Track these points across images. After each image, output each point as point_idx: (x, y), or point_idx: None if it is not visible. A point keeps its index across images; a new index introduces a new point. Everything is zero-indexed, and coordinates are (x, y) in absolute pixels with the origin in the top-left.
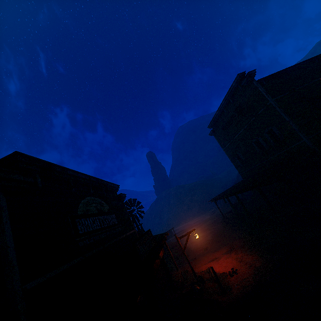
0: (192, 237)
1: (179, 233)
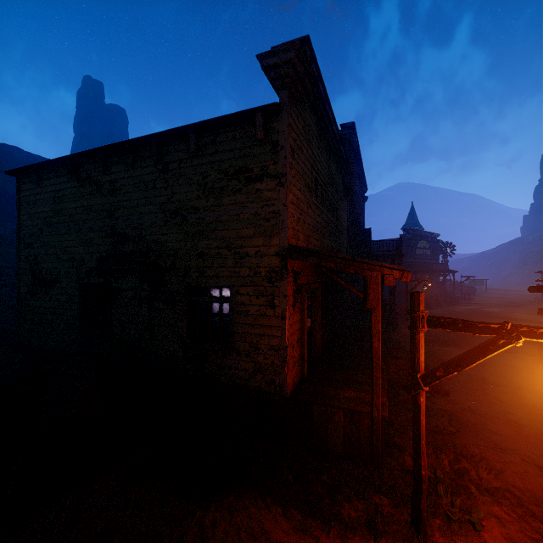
0: (497, 294)
1: (497, 290)
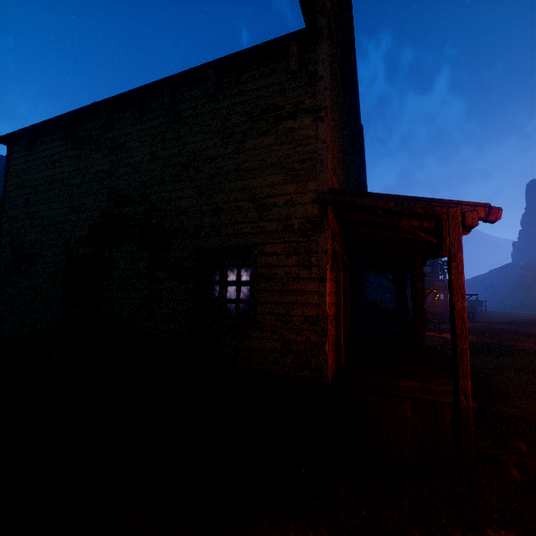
0: (498, 315)
1: (496, 312)
